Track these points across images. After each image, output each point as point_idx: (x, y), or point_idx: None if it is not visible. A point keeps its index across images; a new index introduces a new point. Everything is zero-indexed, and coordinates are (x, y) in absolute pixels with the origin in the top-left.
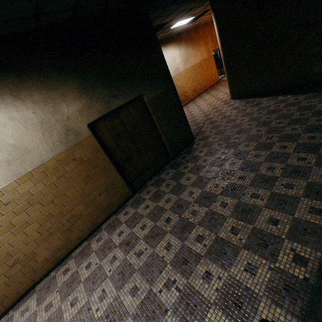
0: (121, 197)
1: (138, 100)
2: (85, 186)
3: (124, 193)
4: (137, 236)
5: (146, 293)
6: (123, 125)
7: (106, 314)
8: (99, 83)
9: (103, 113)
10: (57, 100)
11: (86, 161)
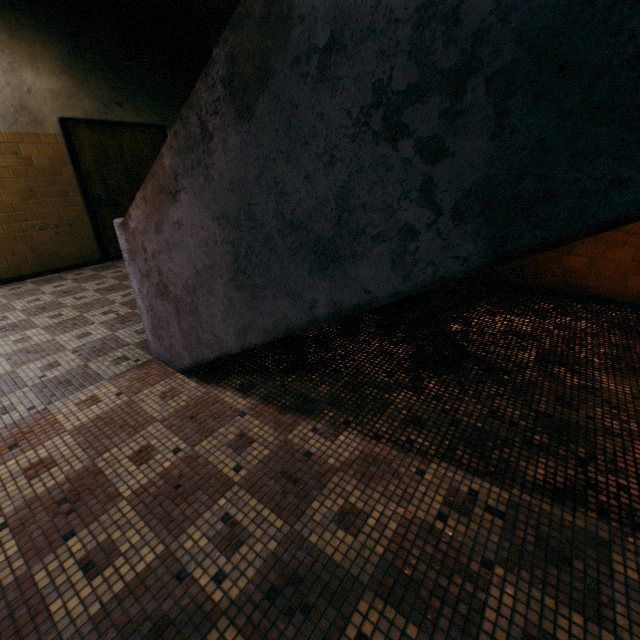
0: (79, 253)
1: (157, 131)
2: (20, 203)
3: (87, 250)
4: (86, 289)
5: (74, 317)
6: (120, 150)
7: (3, 328)
8: (101, 75)
9: (93, 117)
10: (21, 59)
11: (37, 168)
